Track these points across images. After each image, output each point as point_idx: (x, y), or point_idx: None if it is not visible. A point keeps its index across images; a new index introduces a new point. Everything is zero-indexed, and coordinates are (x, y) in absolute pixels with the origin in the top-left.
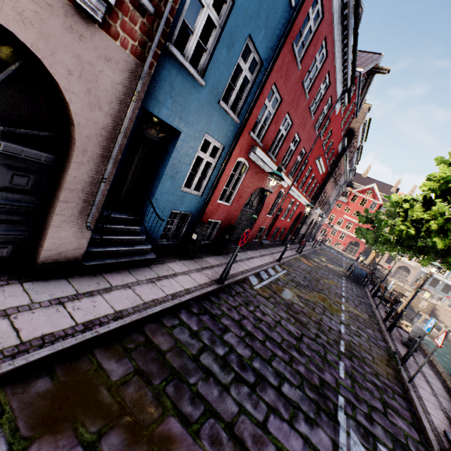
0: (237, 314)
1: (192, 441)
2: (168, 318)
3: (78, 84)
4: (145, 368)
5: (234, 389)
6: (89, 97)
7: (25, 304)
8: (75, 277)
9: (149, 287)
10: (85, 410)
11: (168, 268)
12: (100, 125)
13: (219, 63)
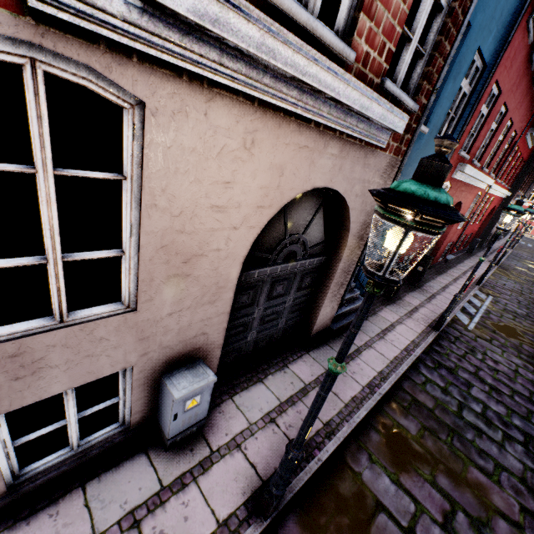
0: (469, 365)
1: (499, 489)
2: (414, 375)
3: (358, 200)
4: (428, 425)
5: (508, 446)
6: (361, 206)
7: (323, 371)
8: (331, 342)
9: (383, 344)
10: (412, 457)
11: (382, 318)
12: (362, 222)
13: (443, 100)
